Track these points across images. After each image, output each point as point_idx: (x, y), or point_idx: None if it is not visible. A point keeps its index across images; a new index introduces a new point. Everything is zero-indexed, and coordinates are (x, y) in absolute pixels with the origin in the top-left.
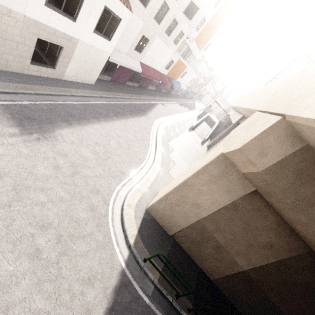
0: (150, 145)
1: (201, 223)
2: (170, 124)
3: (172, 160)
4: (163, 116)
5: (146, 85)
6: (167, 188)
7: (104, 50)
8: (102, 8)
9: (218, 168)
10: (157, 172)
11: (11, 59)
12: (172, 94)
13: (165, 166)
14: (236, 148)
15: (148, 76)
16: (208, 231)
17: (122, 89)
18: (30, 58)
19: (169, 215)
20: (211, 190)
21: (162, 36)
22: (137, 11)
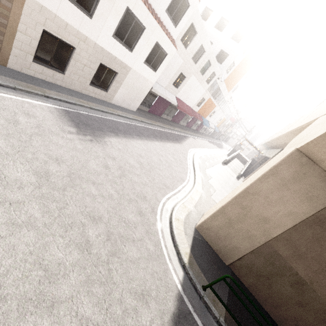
0: (189, 169)
1: (271, 246)
2: (203, 155)
3: (212, 186)
4: (195, 147)
5: (178, 120)
6: (219, 204)
7: (149, 80)
8: (154, 43)
9: (291, 169)
10: (199, 194)
11: (76, 79)
12: (200, 132)
13: (206, 190)
14: (321, 134)
15: (182, 110)
16: (282, 257)
17: (158, 120)
18: (90, 80)
19: (225, 235)
20: (284, 197)
21: (197, 75)
22: (179, 51)
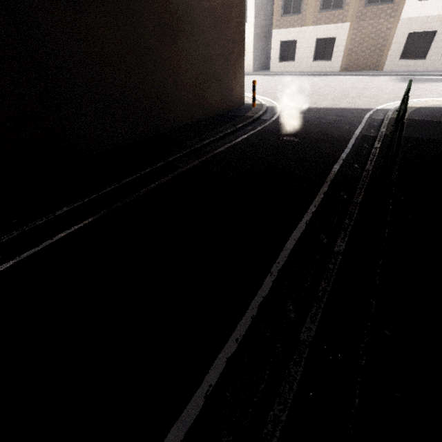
0: None
1: None
2: None
3: None
4: None
5: None
6: None
7: None
8: None
9: None
10: None
11: (437, 59)
12: None
13: None
14: None
15: None
16: None
17: None
18: None
19: None
20: None
21: None
22: None
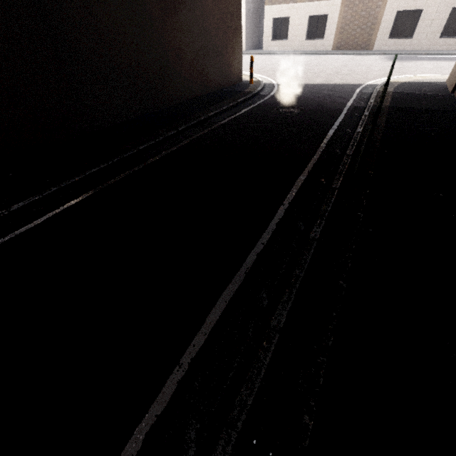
0: None
1: None
2: None
3: None
4: None
5: None
6: None
7: None
8: None
9: None
10: None
11: (423, 38)
12: None
13: None
14: None
15: None
16: None
17: None
18: (440, 32)
19: None
20: None
21: None
22: None
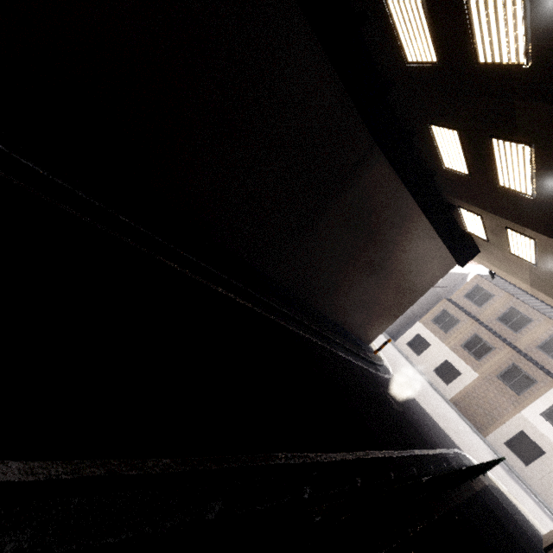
0: None
1: None
2: None
3: None
4: None
5: None
6: None
7: None
8: None
9: None
10: None
11: (537, 478)
12: None
13: None
14: None
15: None
16: None
17: None
18: None
19: None
20: None
21: None
22: None
